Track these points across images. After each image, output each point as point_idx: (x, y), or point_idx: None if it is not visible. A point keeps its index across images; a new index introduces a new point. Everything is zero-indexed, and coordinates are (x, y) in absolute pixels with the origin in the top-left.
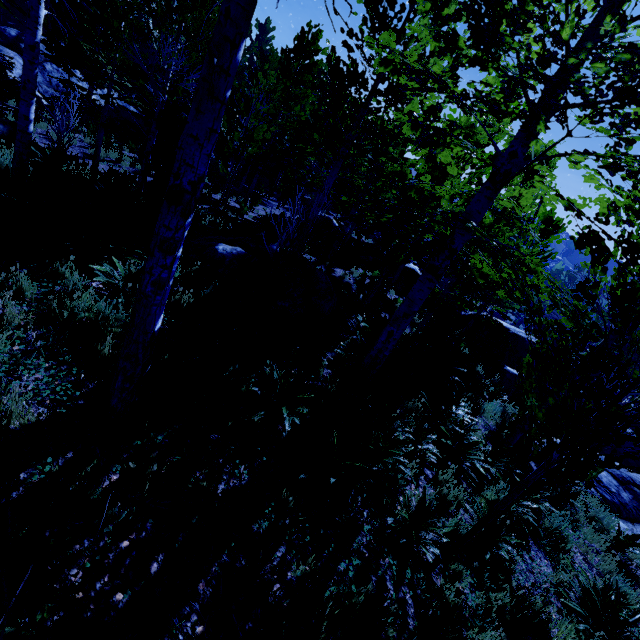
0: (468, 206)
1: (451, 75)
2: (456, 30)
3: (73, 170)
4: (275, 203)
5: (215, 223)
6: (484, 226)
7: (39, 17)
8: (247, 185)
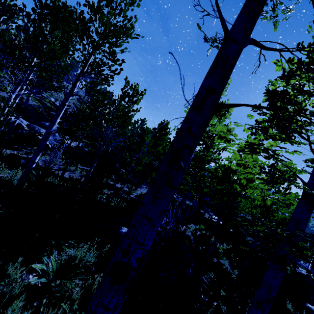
0: (293, 214)
1: (258, 143)
2: (266, 126)
3: (50, 181)
4: (144, 186)
5: (117, 204)
6: (268, 206)
7: (56, 122)
8: (131, 177)
